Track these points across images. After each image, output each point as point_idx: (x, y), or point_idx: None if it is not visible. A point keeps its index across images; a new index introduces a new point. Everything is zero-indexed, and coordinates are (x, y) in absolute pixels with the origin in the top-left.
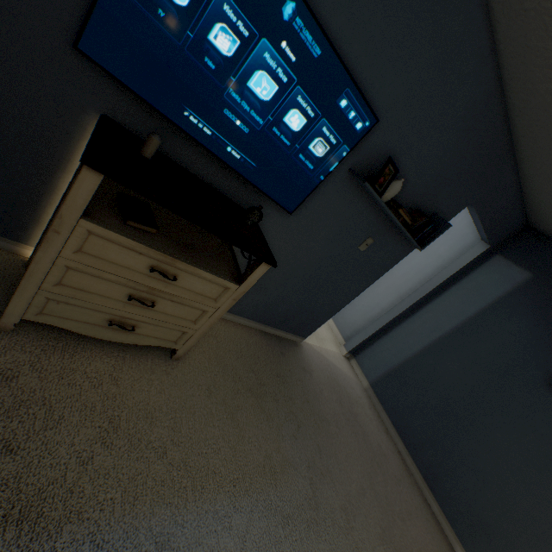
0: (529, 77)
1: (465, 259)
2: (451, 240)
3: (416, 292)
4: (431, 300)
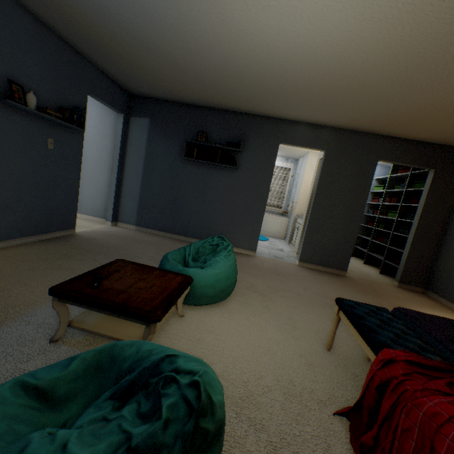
0: (44, 11)
1: (120, 128)
2: (106, 122)
3: (114, 162)
4: (125, 161)
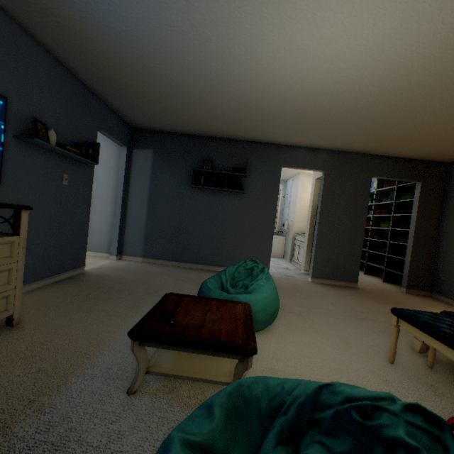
0: (68, 54)
1: (123, 160)
2: (108, 156)
3: (118, 194)
4: (128, 192)
